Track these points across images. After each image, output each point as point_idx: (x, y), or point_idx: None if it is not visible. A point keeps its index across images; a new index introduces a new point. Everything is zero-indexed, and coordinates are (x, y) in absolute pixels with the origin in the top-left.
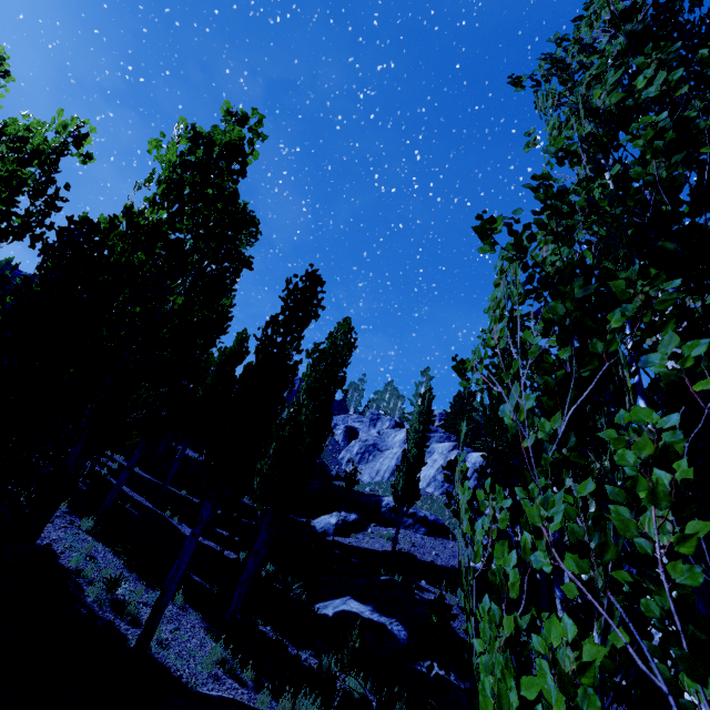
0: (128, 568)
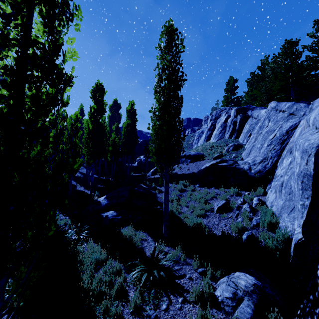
0: None
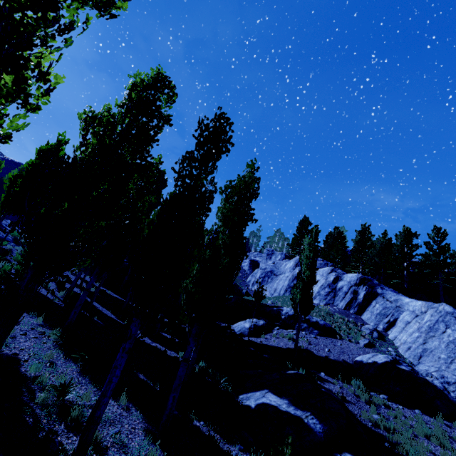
0: (83, 372)
